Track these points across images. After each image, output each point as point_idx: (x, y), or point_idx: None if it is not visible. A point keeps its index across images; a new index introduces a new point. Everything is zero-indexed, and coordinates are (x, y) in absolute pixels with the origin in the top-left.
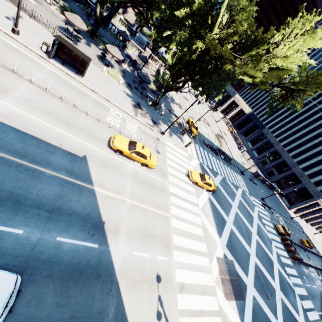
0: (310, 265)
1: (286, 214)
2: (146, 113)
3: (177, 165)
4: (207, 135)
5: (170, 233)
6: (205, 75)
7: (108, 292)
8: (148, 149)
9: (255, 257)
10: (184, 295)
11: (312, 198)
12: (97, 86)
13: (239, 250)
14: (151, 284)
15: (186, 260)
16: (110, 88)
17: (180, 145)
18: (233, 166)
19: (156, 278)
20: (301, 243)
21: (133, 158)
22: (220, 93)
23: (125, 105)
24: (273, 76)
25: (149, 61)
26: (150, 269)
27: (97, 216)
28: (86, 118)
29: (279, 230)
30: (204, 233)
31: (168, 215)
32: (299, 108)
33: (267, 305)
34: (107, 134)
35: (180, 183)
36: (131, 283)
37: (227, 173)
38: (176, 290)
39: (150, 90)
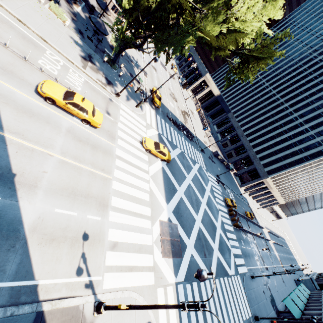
0: (248, 232)
1: (237, 190)
2: (98, 69)
3: (130, 131)
4: (172, 109)
5: (109, 195)
6: (165, 29)
7: (10, 248)
8: (91, 104)
9: (201, 223)
10: (116, 252)
11: (259, 178)
12: (29, 18)
13: (185, 216)
14: (74, 242)
15: (124, 221)
16: (50, 26)
17: (138, 112)
18: (195, 143)
19: (82, 236)
20: (245, 215)
21: (70, 111)
22: (176, 49)
23: (69, 52)
24: (232, 40)
25: (113, 13)
26: (76, 227)
27: (4, 166)
28: (4, 52)
29: (228, 203)
30: (150, 198)
31: (110, 177)
32: (252, 79)
33: (203, 261)
34: (36, 77)
35: (131, 149)
36: (46, 240)
37: (187, 149)
38: (106, 248)
39: (109, 46)
